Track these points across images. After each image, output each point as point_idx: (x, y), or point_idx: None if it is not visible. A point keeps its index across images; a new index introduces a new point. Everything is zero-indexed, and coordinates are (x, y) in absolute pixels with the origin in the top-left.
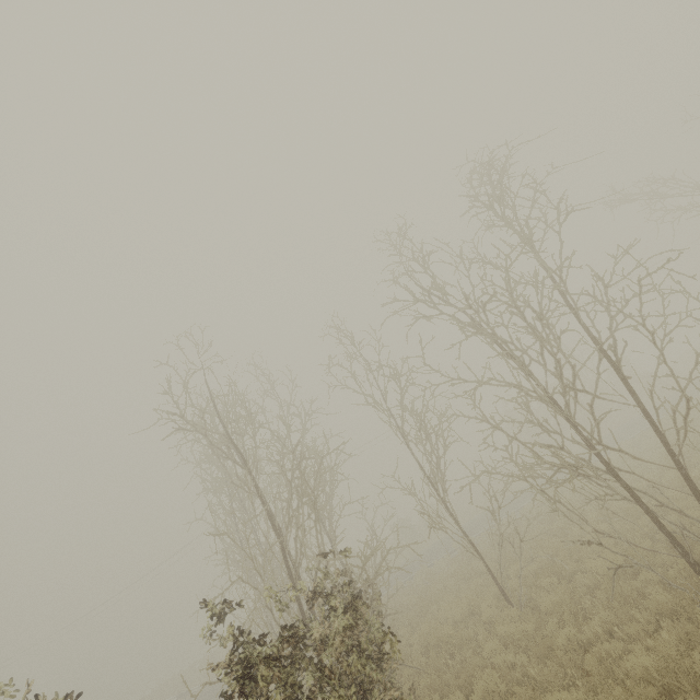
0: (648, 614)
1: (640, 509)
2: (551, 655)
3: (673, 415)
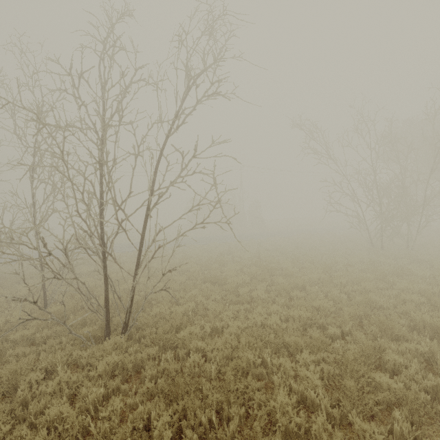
0: (68, 338)
1: (166, 278)
2: (5, 341)
3: (157, 249)
